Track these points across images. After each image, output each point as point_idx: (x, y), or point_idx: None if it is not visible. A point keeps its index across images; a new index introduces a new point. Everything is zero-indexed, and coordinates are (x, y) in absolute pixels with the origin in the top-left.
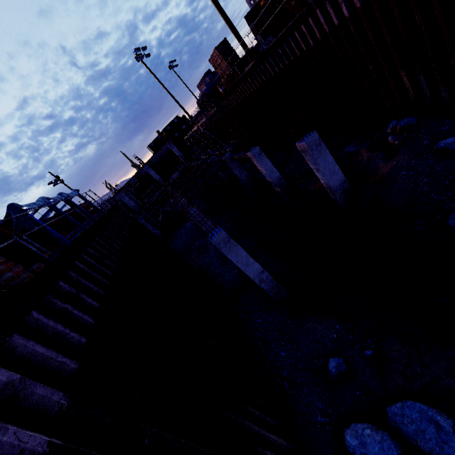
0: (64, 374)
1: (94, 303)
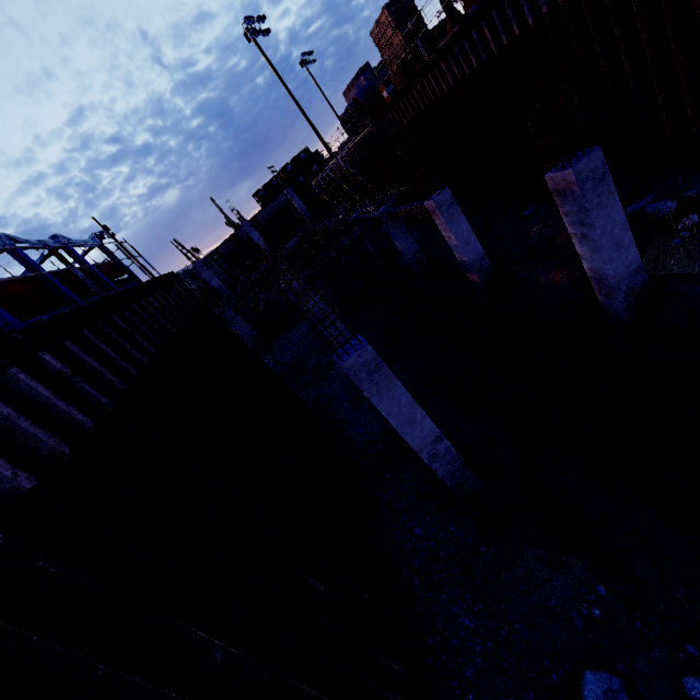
0: None
1: None
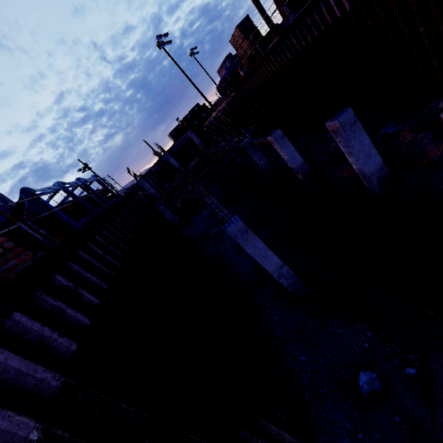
0: (42, 394)
1: (94, 299)
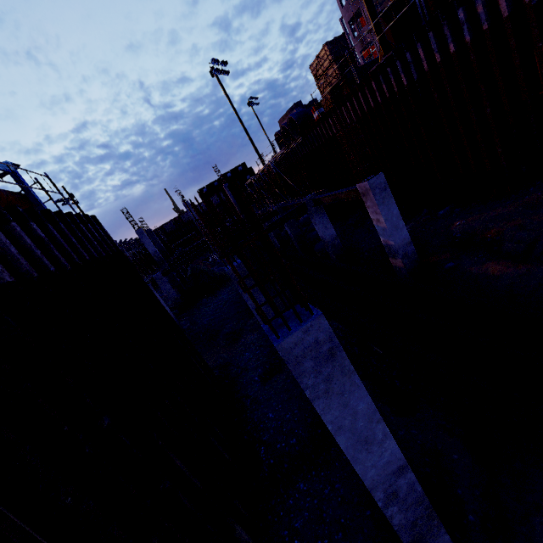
0: None
1: None
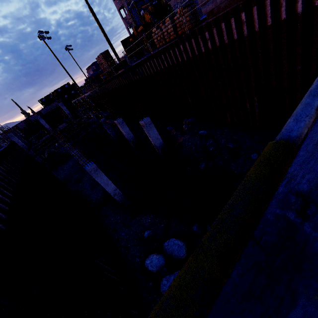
0: None
1: (10, 194)
